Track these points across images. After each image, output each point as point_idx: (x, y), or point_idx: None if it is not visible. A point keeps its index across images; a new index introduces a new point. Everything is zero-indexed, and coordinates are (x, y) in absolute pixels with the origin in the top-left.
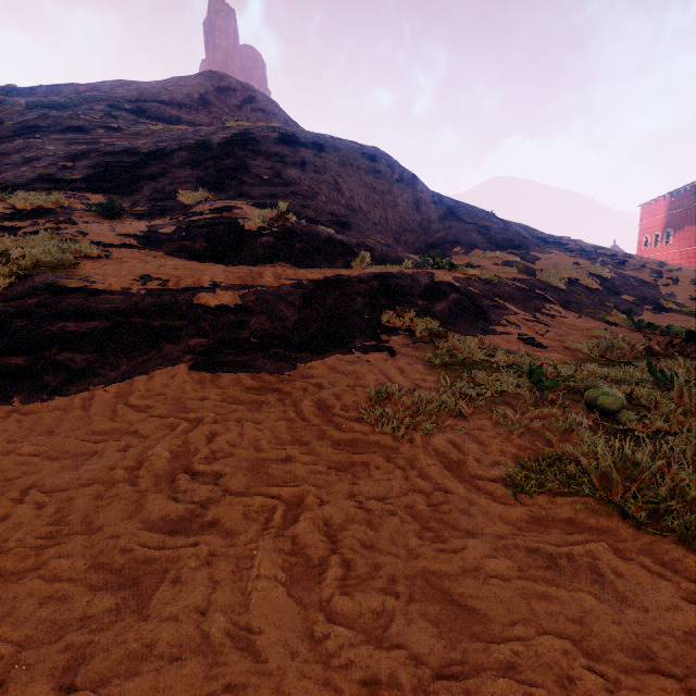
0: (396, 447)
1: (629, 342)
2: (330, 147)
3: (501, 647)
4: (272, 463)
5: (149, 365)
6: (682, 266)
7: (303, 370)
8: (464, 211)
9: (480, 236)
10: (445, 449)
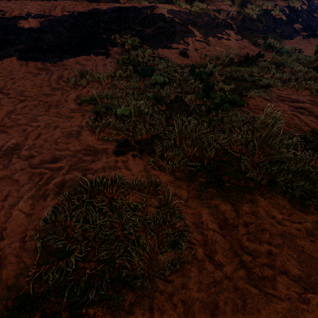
0: (70, 91)
1: (228, 56)
2: None
3: (32, 123)
4: (26, 92)
5: (2, 57)
6: None
7: (64, 62)
8: None
9: None
10: (83, 92)
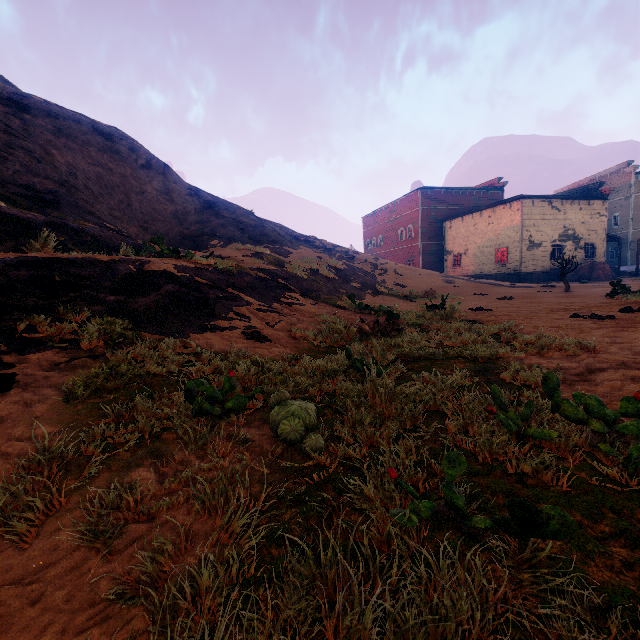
0: None
1: (346, 325)
2: (40, 110)
3: None
4: None
5: None
6: (388, 261)
7: None
8: (223, 206)
9: (238, 231)
10: None
